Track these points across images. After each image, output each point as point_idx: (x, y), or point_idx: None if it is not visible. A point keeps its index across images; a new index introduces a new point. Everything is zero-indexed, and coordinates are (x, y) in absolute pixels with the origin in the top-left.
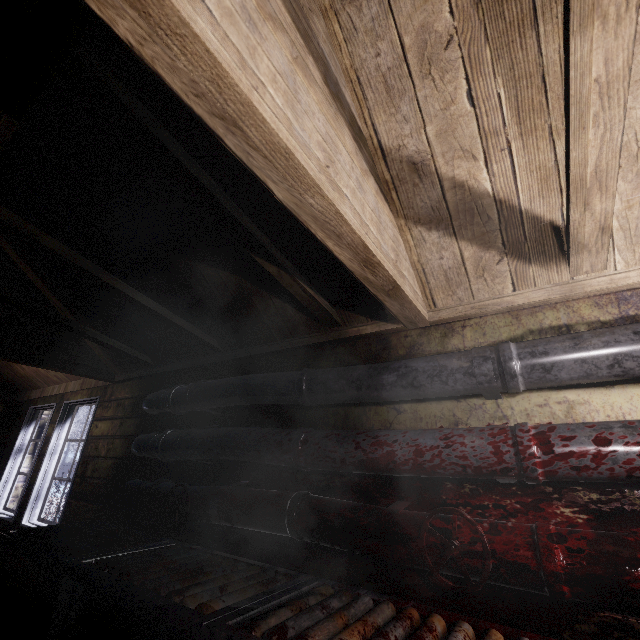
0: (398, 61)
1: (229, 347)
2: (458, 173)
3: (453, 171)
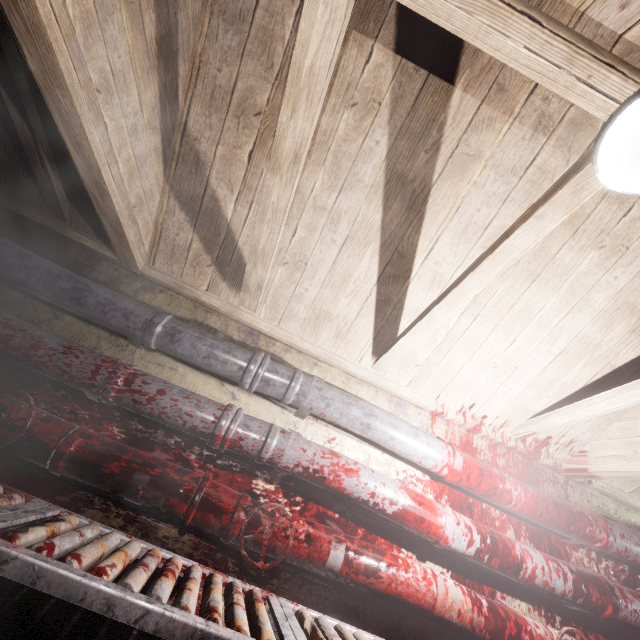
0: (228, 89)
1: None
2: (219, 191)
3: (217, 187)
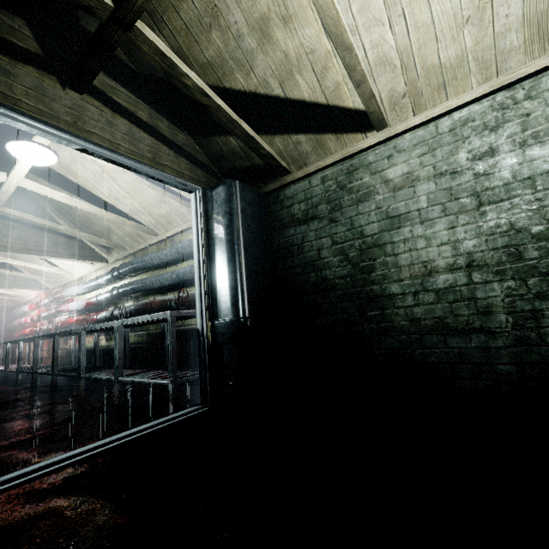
0: None
1: (3, 308)
2: None
3: None
